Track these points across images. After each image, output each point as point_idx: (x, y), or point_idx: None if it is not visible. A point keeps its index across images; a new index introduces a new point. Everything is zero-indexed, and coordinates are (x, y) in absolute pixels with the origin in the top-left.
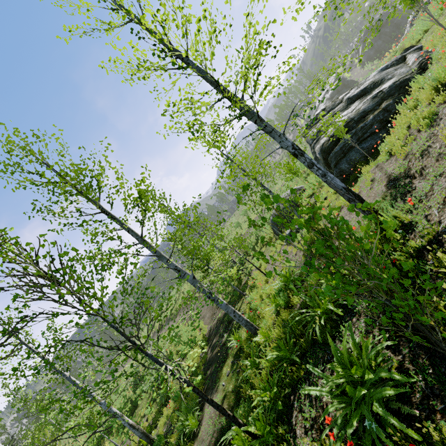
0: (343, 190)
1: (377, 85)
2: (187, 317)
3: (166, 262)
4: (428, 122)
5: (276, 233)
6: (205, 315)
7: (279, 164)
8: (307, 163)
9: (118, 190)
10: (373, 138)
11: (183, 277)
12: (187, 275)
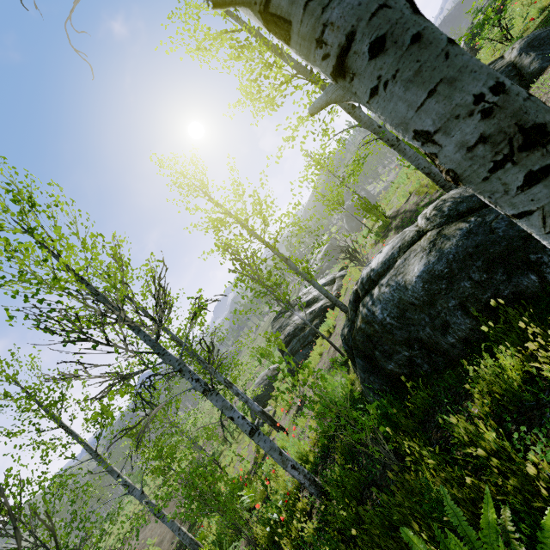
0: (259, 413)
1: (315, 301)
2: (141, 543)
3: (117, 477)
4: (319, 358)
5: (253, 418)
6: (165, 537)
7: (252, 348)
8: (235, 393)
9: (83, 409)
10: (309, 347)
11: (132, 492)
12: (135, 490)
